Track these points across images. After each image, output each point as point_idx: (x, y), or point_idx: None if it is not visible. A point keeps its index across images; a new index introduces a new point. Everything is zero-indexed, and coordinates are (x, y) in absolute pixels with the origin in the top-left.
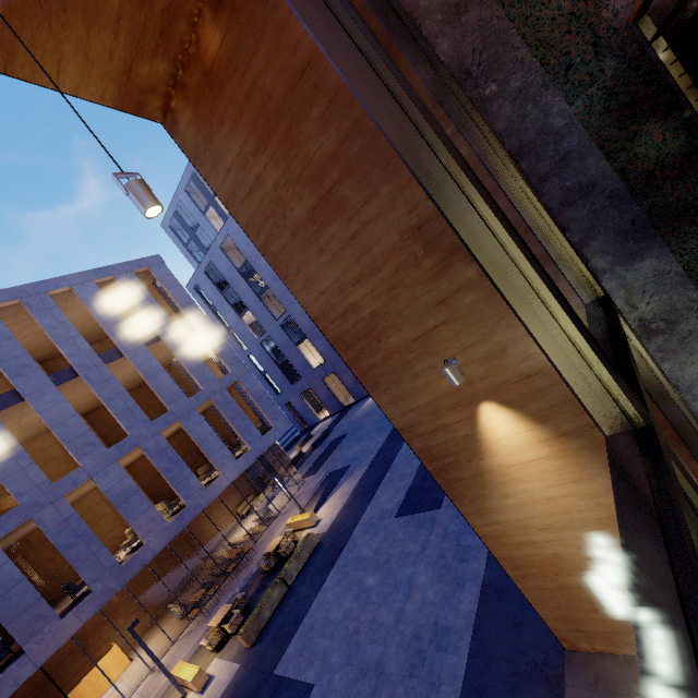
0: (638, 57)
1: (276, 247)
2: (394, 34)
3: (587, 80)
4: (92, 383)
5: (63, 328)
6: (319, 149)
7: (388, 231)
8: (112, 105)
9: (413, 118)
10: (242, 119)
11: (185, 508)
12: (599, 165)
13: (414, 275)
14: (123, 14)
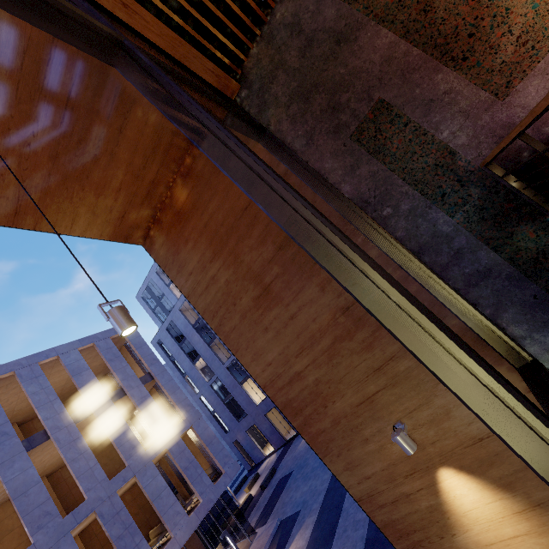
0: (495, 185)
1: (228, 327)
2: (309, 184)
3: (460, 201)
4: (60, 444)
5: (45, 393)
6: (259, 256)
7: (322, 312)
8: (108, 238)
9: (360, 266)
10: (201, 239)
11: None
12: (489, 256)
13: (350, 346)
14: (123, 187)
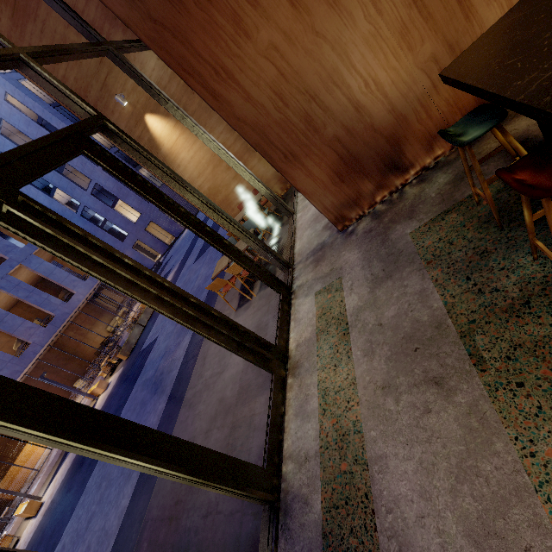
0: None
1: None
2: None
3: None
4: None
5: None
6: None
7: (57, 24)
8: None
9: None
10: None
11: (55, 317)
12: None
13: None
14: None
